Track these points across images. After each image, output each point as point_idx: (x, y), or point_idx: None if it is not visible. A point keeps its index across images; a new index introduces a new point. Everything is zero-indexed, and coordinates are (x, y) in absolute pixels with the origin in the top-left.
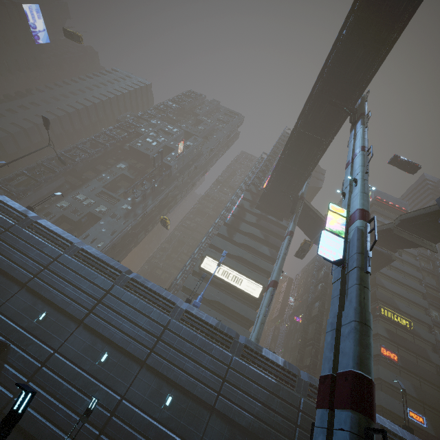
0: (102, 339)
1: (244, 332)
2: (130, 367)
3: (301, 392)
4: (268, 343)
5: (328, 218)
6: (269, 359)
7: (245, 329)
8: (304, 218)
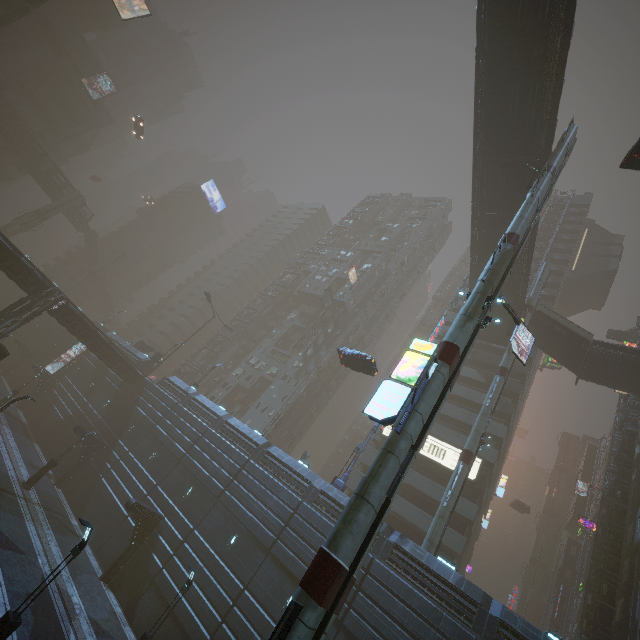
0: (233, 519)
1: (451, 535)
2: (255, 554)
3: (482, 632)
4: (559, 570)
5: (402, 361)
6: (431, 571)
7: (454, 531)
8: (549, 339)
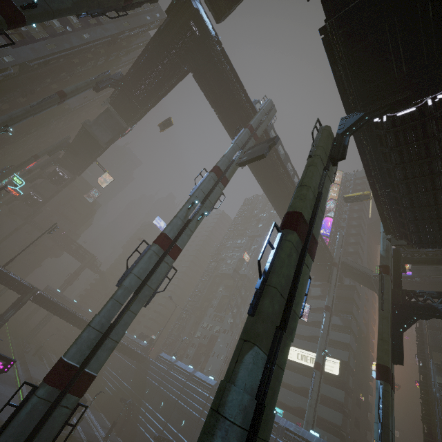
0: None
1: (334, 414)
2: None
3: None
4: None
5: None
6: (304, 439)
7: (334, 411)
8: (355, 276)
